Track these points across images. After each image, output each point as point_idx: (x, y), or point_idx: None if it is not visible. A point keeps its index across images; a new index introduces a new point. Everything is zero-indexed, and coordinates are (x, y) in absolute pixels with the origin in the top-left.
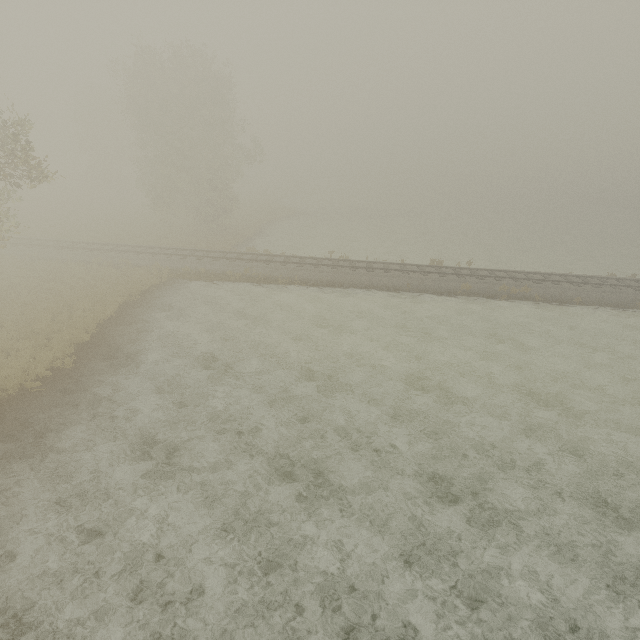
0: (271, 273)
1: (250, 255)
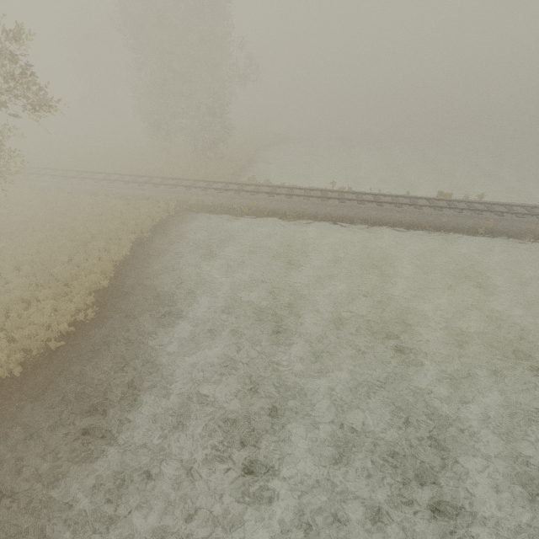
0: (278, 207)
1: (253, 186)
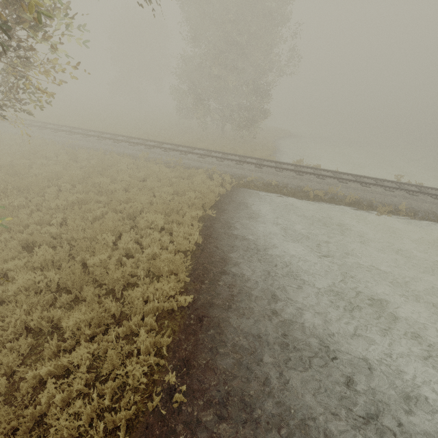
0: (358, 195)
1: (309, 169)
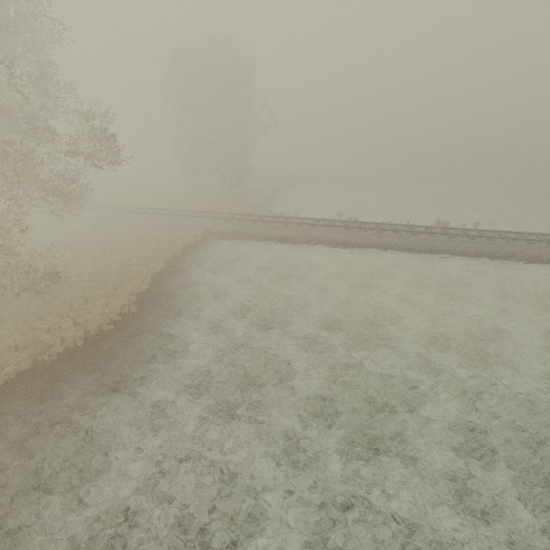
0: (289, 233)
1: (269, 217)
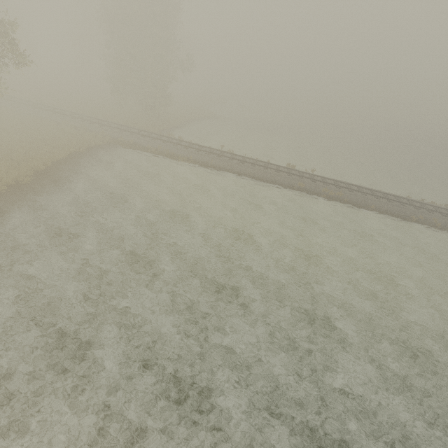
0: (176, 152)
1: (167, 138)
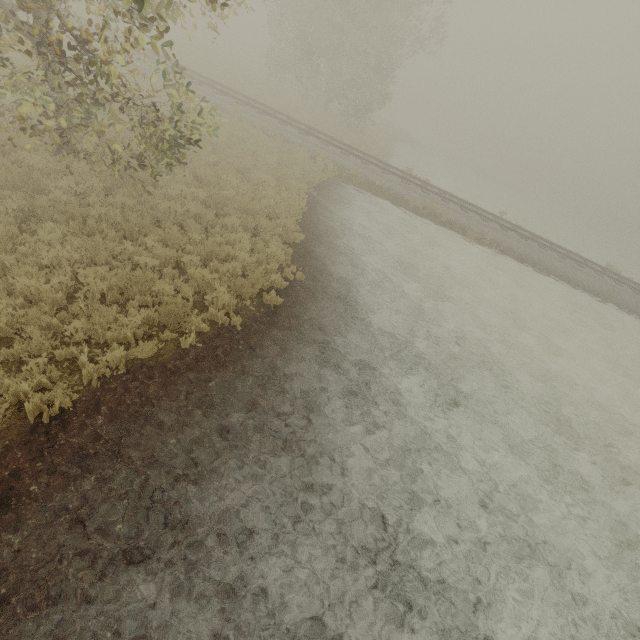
0: (455, 217)
1: (417, 181)
